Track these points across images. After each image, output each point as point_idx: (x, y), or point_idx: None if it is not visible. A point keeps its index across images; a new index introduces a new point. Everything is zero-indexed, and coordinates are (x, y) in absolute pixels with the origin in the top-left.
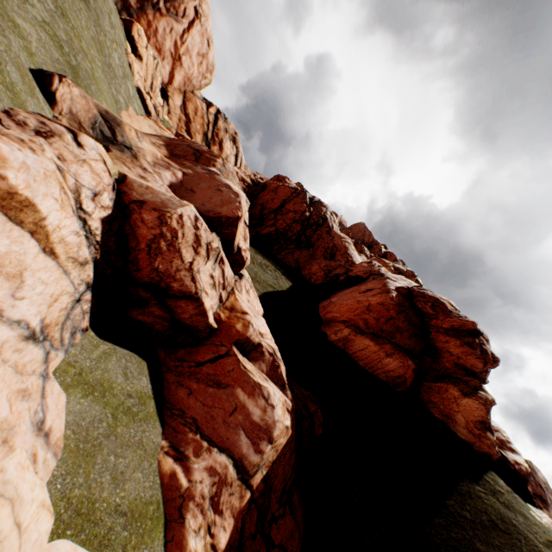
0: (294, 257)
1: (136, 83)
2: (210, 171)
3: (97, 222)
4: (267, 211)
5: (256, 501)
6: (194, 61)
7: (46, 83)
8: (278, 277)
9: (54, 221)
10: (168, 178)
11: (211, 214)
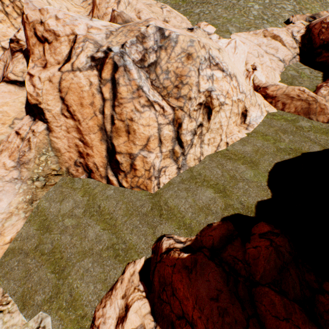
0: None
1: None
2: None
3: (298, 38)
4: None
5: None
6: None
7: (289, 21)
8: None
9: (284, 39)
10: None
11: None
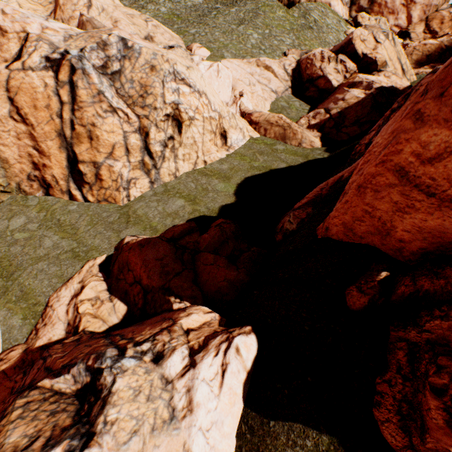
0: None
1: None
2: None
3: (290, 71)
4: None
5: (333, 120)
6: None
7: (286, 55)
8: None
9: (276, 71)
10: None
11: (337, 49)
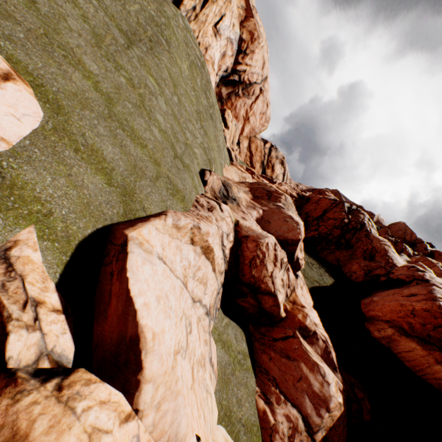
0: (334, 256)
1: (227, 145)
2: (277, 206)
3: (228, 250)
4: (310, 218)
5: None
6: (257, 118)
7: (204, 177)
8: (321, 274)
9: (217, 254)
10: (255, 215)
11: (281, 237)
